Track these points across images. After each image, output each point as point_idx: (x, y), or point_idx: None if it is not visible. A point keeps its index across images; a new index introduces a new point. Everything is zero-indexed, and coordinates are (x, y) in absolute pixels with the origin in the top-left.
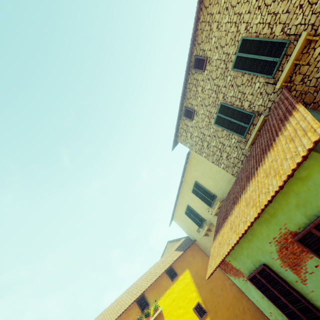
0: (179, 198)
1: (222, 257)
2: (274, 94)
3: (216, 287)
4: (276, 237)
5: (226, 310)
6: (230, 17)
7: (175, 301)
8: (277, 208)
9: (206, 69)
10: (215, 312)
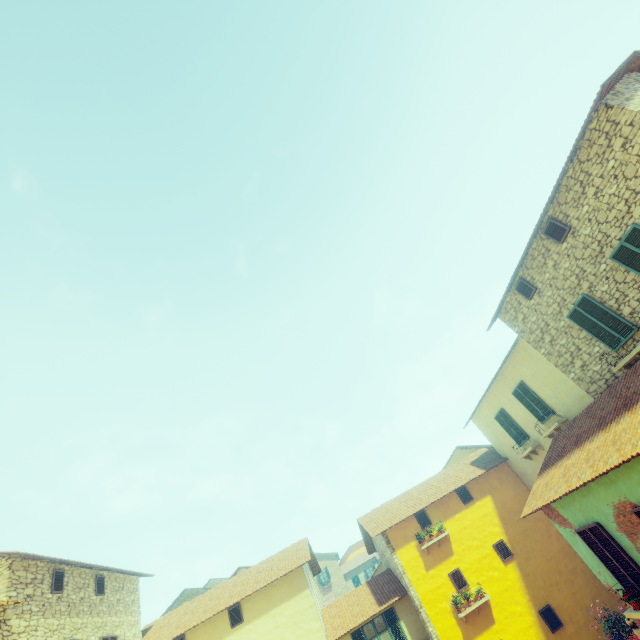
0: (488, 395)
1: (545, 502)
2: None
3: (533, 529)
4: (615, 502)
5: (544, 561)
6: (618, 190)
7: (467, 529)
8: (619, 477)
9: (566, 241)
10: (526, 559)
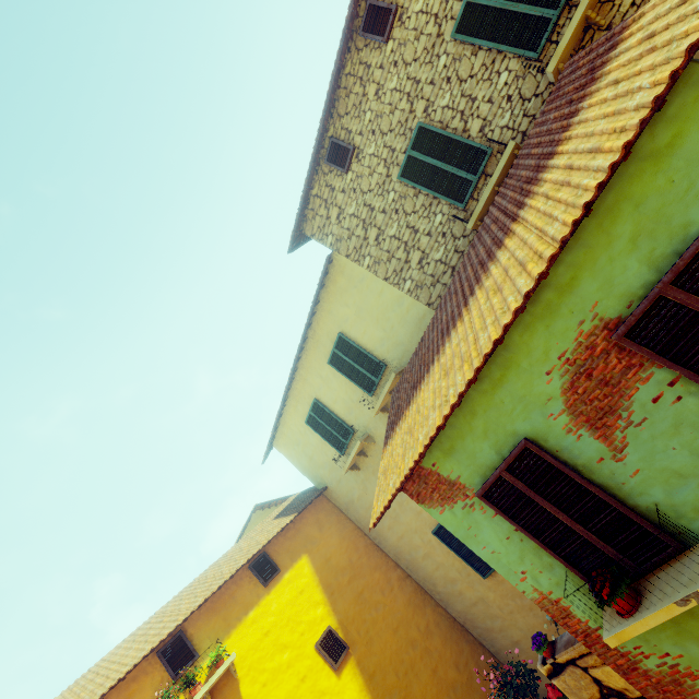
0: (295, 385)
1: (425, 442)
2: (536, 99)
3: (370, 587)
4: (568, 350)
5: (391, 635)
6: None
7: (270, 635)
8: (582, 263)
9: (392, 37)
10: (367, 645)
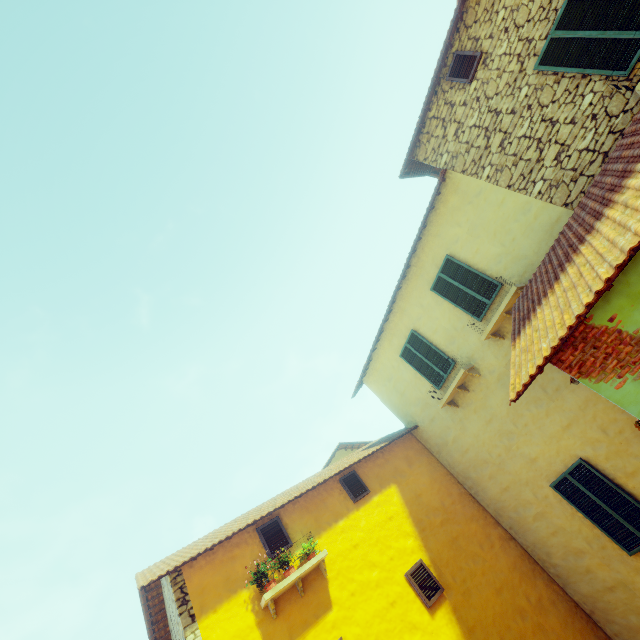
0: (392, 318)
1: (616, 263)
2: None
3: (465, 536)
4: None
5: (493, 594)
6: None
7: (359, 549)
8: None
9: None
10: (464, 594)
